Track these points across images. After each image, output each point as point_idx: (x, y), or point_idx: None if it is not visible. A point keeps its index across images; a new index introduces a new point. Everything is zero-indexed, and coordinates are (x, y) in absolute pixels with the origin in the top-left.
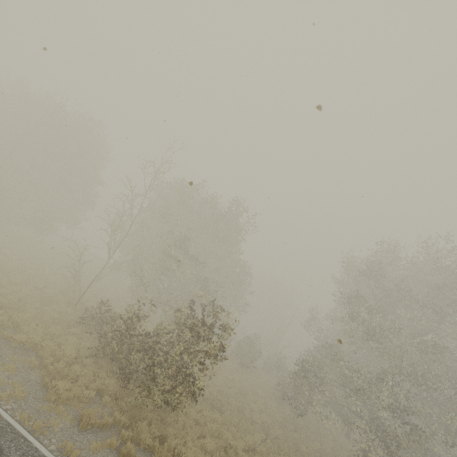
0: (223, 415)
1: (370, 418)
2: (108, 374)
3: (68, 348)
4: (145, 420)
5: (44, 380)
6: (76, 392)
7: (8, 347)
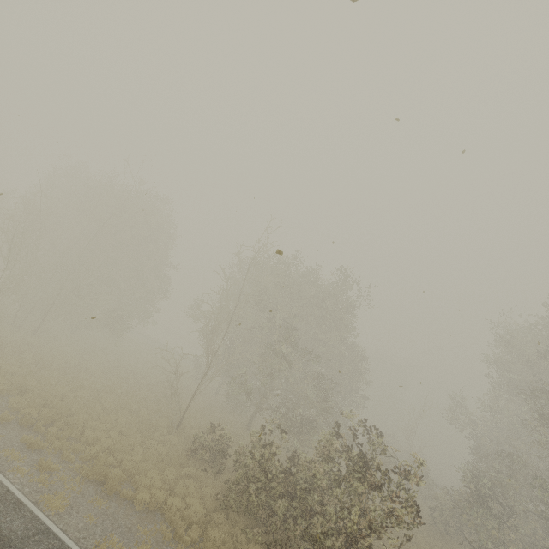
0: None
1: None
2: (248, 535)
3: (194, 502)
4: None
5: None
6: None
7: (132, 512)
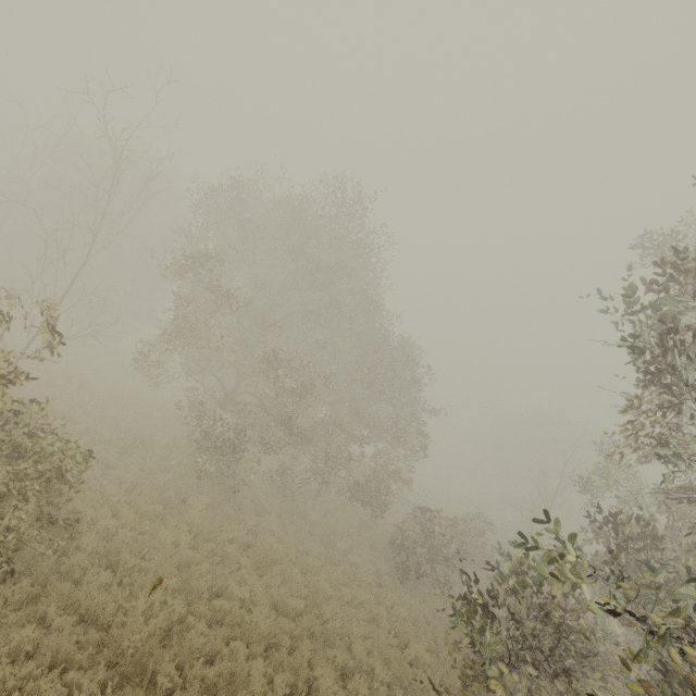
0: (109, 688)
1: None
2: None
3: None
4: None
5: None
6: None
7: None
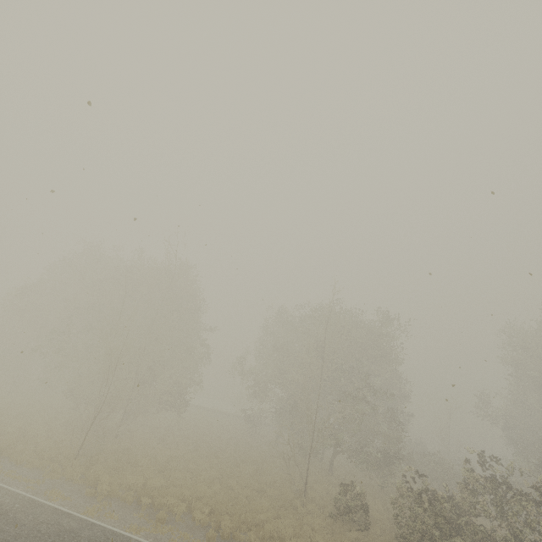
0: None
1: None
2: None
3: None
4: None
5: None
6: None
7: None
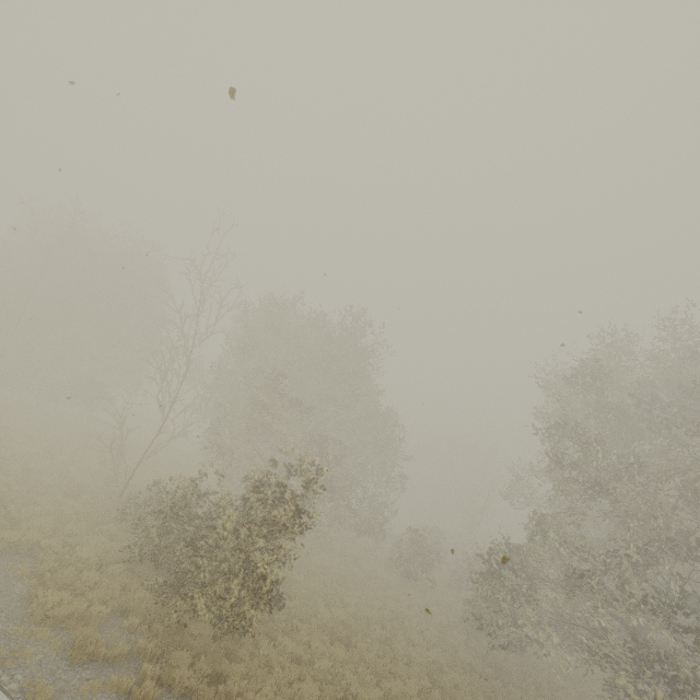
0: (350, 649)
1: (626, 641)
2: (146, 586)
3: (88, 551)
4: (185, 649)
5: (30, 593)
6: (75, 607)
7: None
